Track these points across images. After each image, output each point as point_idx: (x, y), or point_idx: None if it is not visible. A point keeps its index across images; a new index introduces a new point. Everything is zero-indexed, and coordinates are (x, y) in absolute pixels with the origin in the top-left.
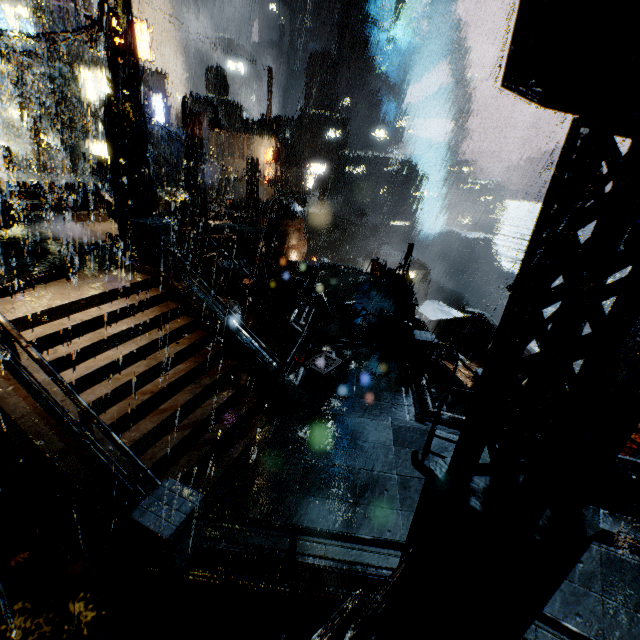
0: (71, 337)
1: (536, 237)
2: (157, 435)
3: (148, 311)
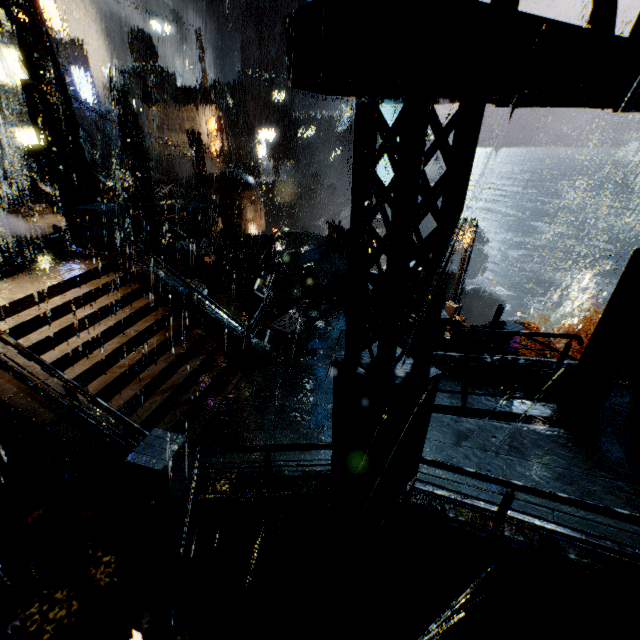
0: (40, 326)
1: (354, 178)
2: (140, 401)
3: (111, 294)
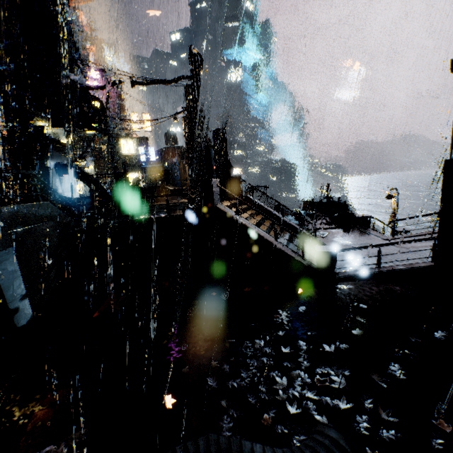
0: None
1: None
2: None
3: (248, 212)
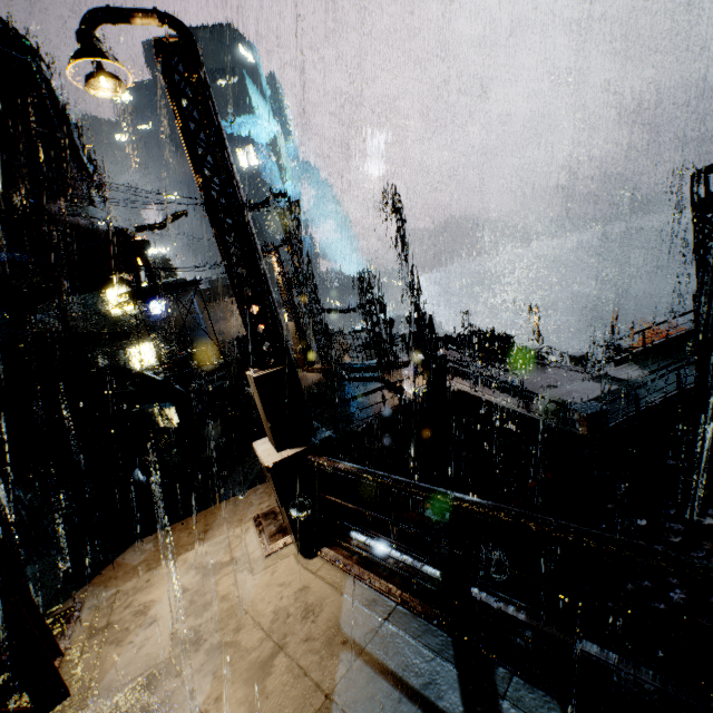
0: None
1: (694, 235)
2: None
3: None
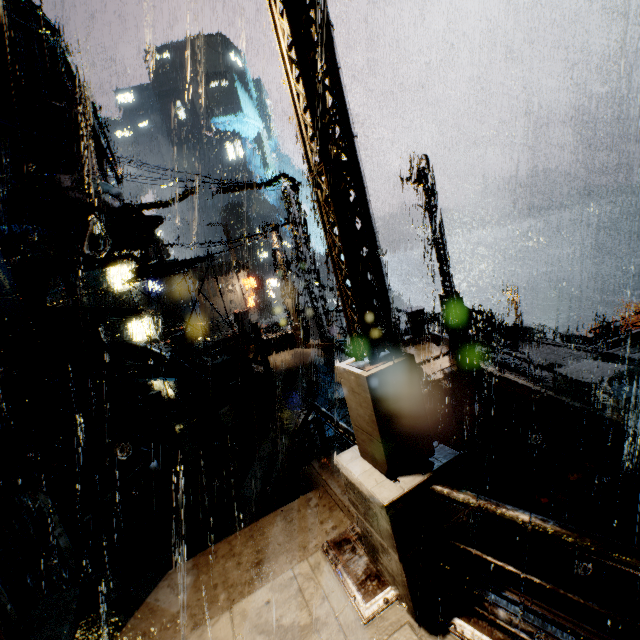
0: None
1: None
2: None
3: None
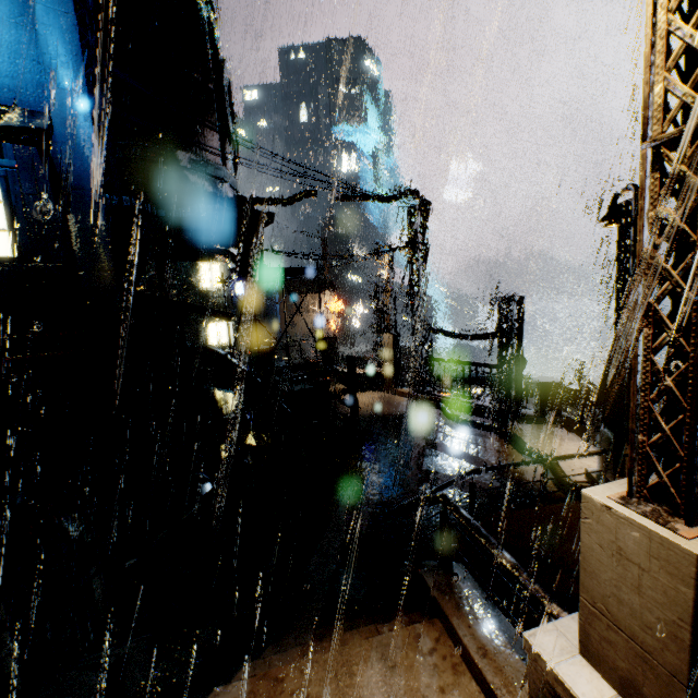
0: None
1: None
2: None
3: None
